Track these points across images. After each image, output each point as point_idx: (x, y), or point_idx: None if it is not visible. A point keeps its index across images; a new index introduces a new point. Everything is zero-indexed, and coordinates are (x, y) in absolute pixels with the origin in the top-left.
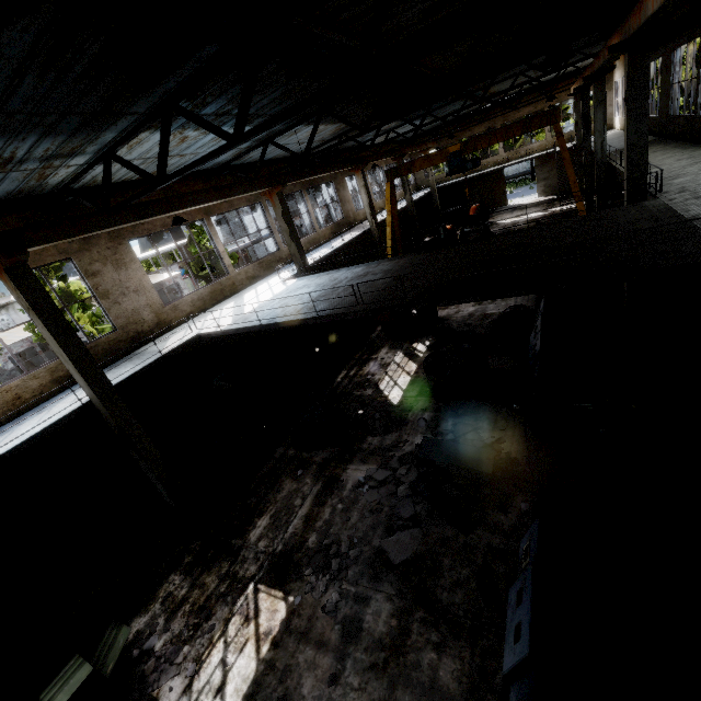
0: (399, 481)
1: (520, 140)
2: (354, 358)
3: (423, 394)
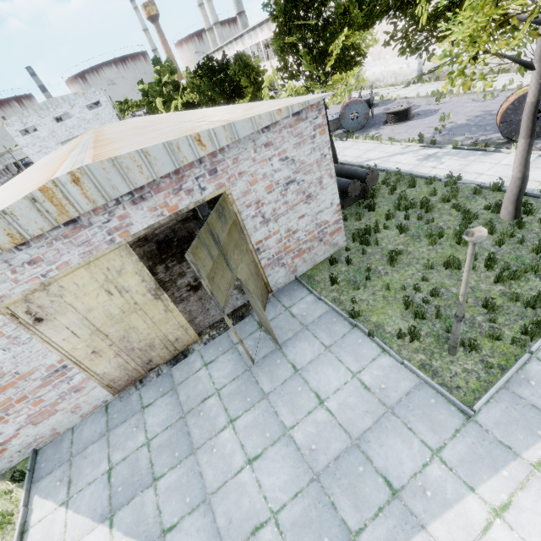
0: None
1: None
2: None
3: None
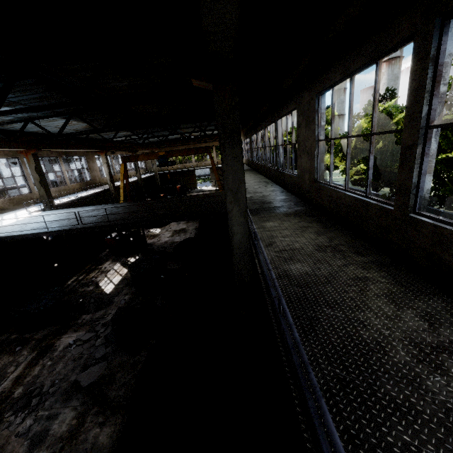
0: (98, 337)
1: (205, 158)
2: (85, 268)
3: (127, 286)
